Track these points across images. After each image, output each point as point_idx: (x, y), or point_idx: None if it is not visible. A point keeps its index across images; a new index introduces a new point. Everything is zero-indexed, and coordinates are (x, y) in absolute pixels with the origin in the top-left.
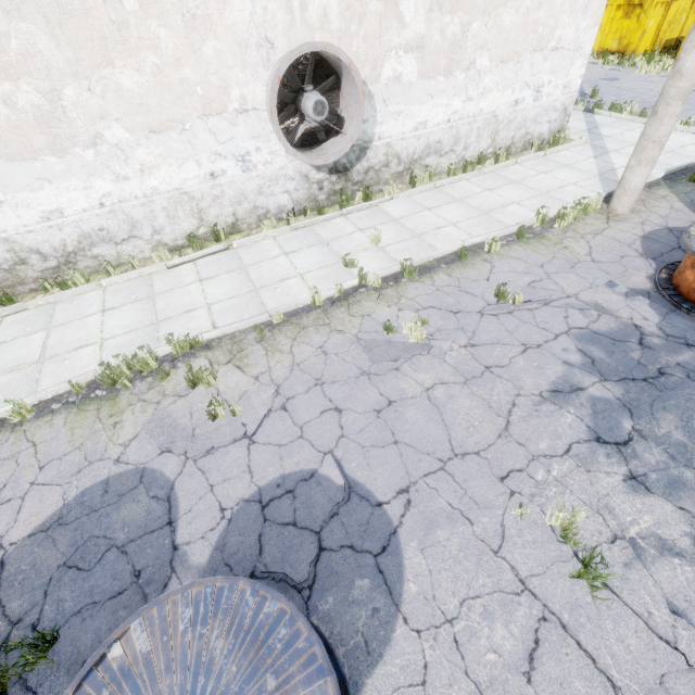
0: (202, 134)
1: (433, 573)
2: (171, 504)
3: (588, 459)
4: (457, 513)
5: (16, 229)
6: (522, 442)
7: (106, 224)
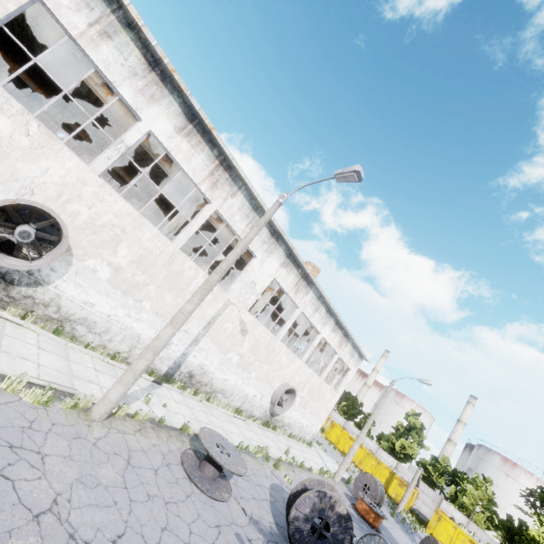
0: (263, 385)
1: None
2: None
3: None
4: None
5: (217, 377)
6: None
7: (229, 390)
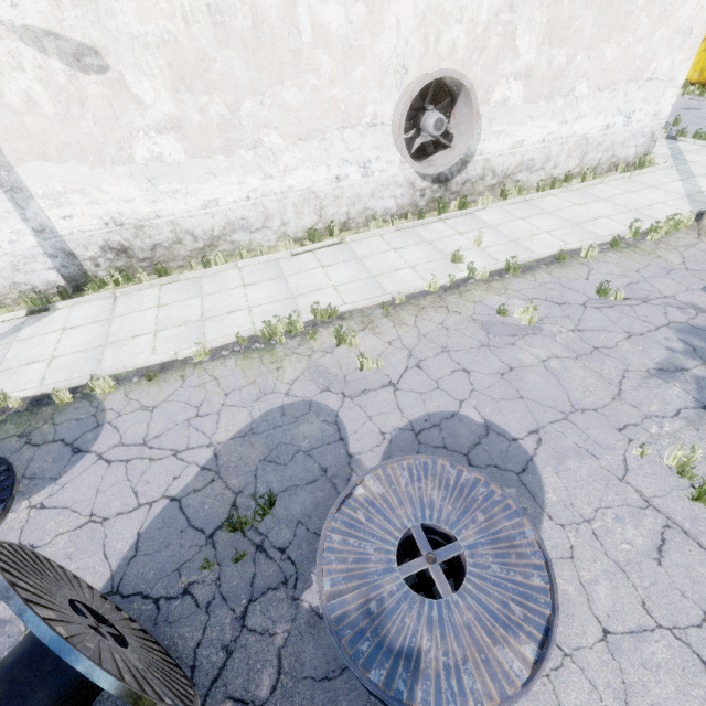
0: (337, 143)
1: (569, 489)
2: (339, 426)
3: (696, 421)
4: (583, 450)
5: (182, 214)
6: (635, 405)
7: (248, 214)
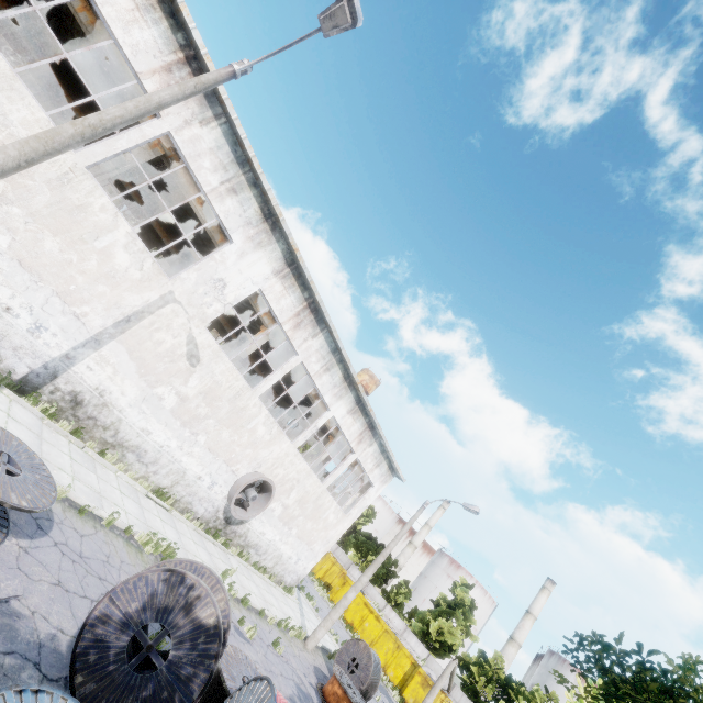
0: (217, 464)
1: None
2: None
3: None
4: None
5: (130, 421)
6: None
7: (151, 452)
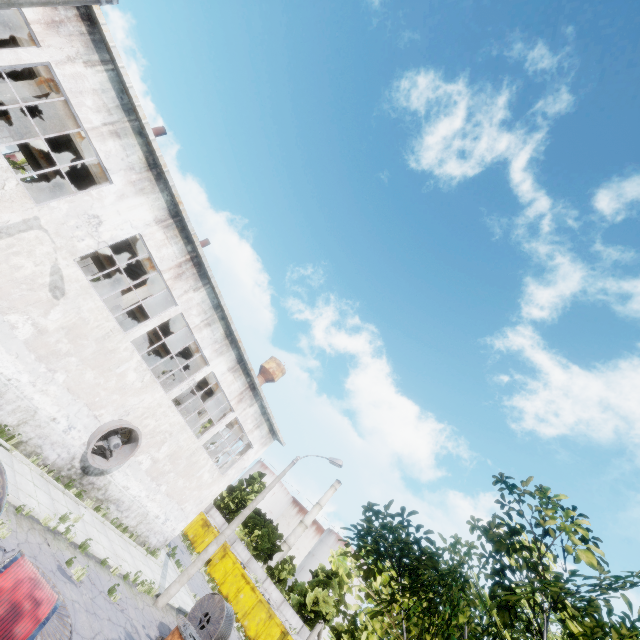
0: (77, 407)
1: None
2: None
3: None
4: None
5: None
6: None
7: None
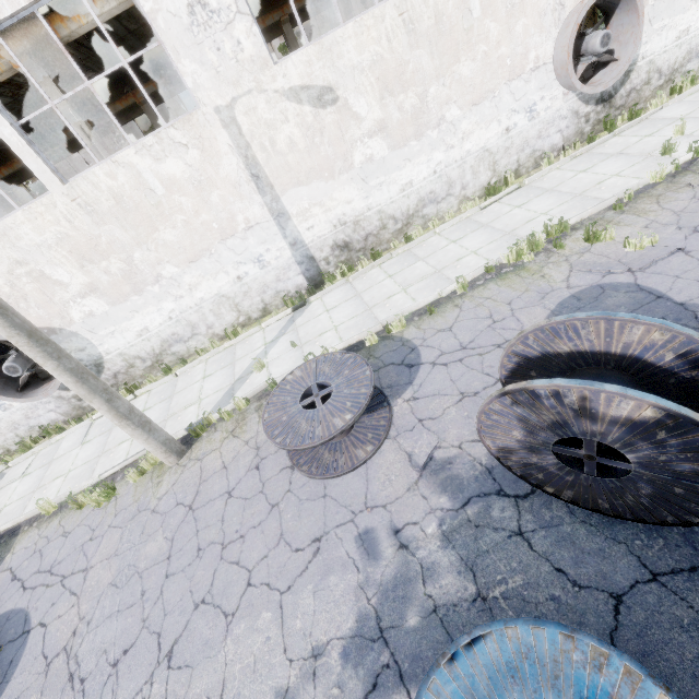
0: (505, 97)
1: None
2: (647, 291)
3: None
4: None
5: (385, 202)
6: None
7: (434, 187)
